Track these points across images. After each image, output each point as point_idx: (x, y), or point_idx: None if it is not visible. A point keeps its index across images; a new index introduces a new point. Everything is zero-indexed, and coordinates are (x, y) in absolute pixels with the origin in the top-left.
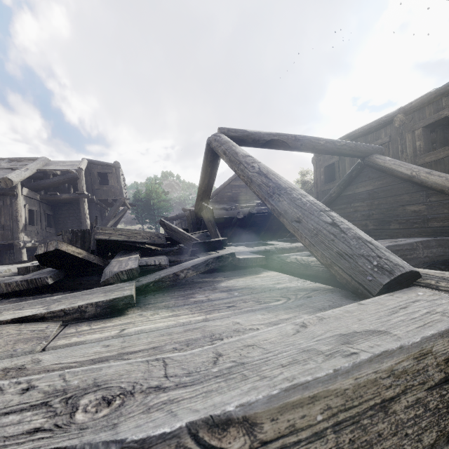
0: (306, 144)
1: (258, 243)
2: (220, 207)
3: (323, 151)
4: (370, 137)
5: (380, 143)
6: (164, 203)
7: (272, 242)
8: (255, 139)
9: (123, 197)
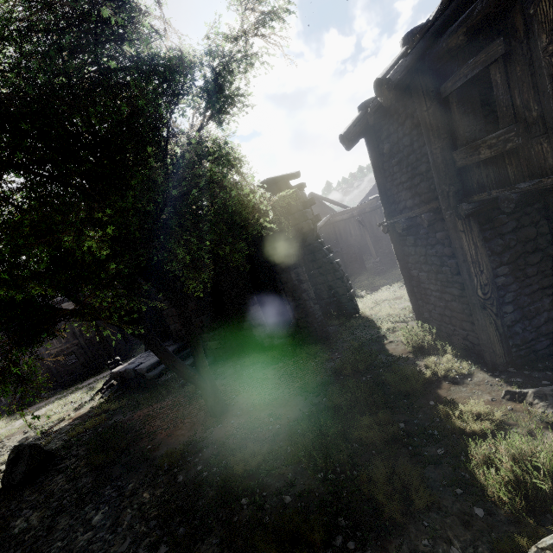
0: None
1: None
2: None
3: None
4: None
5: None
6: None
7: None
8: None
9: None
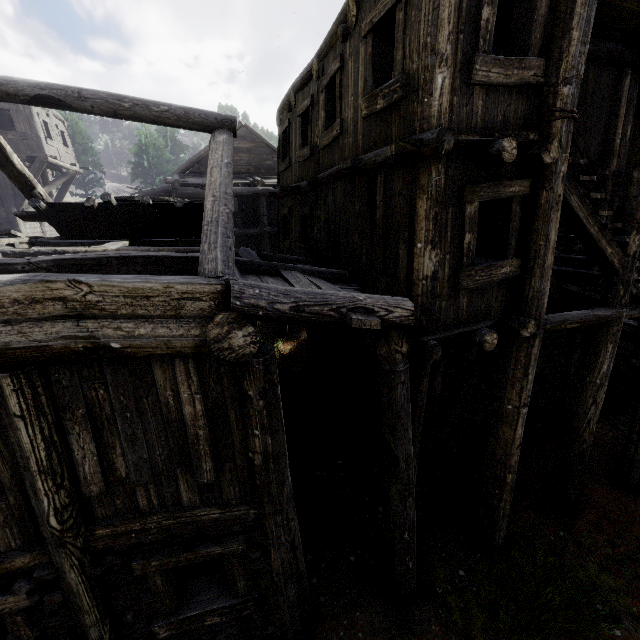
0: (100, 106)
1: (109, 242)
2: (192, 182)
3: (134, 118)
4: (305, 92)
5: (306, 106)
6: (167, 165)
7: (116, 242)
8: (9, 93)
9: (44, 154)
